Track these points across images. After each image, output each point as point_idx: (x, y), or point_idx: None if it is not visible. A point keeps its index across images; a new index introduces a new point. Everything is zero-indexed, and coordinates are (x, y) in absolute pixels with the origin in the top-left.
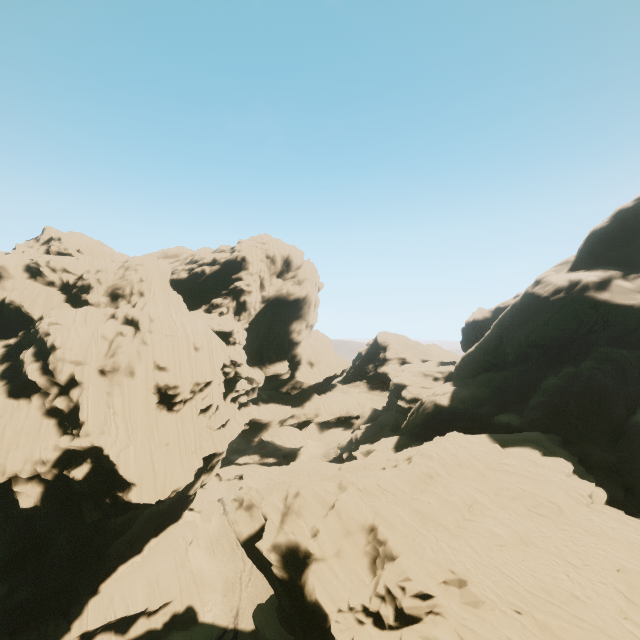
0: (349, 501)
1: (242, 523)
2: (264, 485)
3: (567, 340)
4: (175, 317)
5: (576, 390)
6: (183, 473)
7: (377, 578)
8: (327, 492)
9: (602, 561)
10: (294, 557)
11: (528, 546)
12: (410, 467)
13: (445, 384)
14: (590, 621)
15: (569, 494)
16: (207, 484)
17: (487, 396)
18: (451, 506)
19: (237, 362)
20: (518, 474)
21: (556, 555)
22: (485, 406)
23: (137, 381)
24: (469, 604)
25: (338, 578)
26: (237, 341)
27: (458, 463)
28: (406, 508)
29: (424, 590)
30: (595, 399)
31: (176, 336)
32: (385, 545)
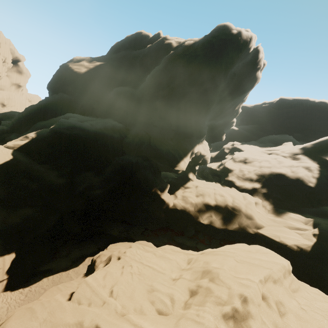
0: None
1: None
2: None
3: (55, 88)
4: None
5: (29, 107)
6: None
7: None
8: None
9: None
10: None
11: None
12: None
13: None
14: None
15: None
16: None
17: None
18: None
19: None
20: None
21: None
22: (13, 119)
23: None
24: None
25: None
26: None
27: None
28: None
29: None
30: (32, 112)
31: None
32: None
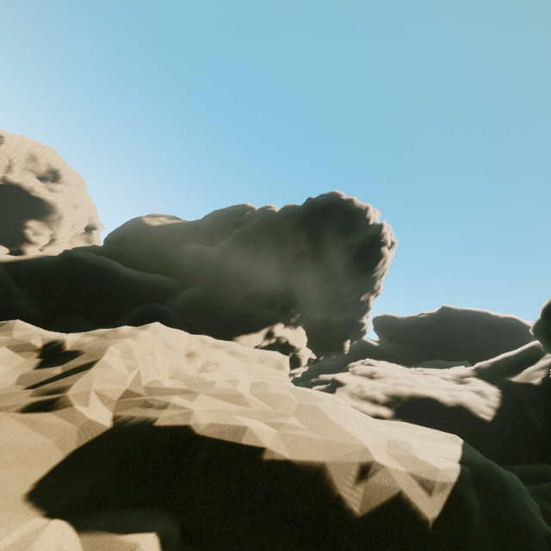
0: None
1: None
2: None
3: (113, 241)
4: None
5: None
6: None
7: None
8: None
9: None
10: None
11: None
12: None
13: None
14: None
15: None
16: None
17: None
18: None
19: None
20: None
21: None
22: None
23: None
24: None
25: None
26: None
27: None
28: None
29: None
30: None
31: None
32: None
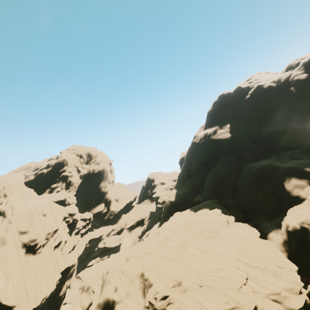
0: (130, 265)
1: (84, 300)
2: (94, 274)
3: (210, 158)
4: (28, 202)
5: (217, 177)
6: (48, 286)
7: (145, 298)
8: (121, 265)
9: (230, 248)
10: (108, 306)
11: (205, 253)
12: (157, 237)
13: (173, 190)
14: (225, 277)
15: (219, 223)
16: (72, 285)
17: (189, 191)
18: (174, 248)
19: (72, 213)
20: (201, 222)
21: (215, 253)
22: (189, 195)
23: (8, 245)
24: (183, 292)
25: (128, 307)
26: (70, 202)
27: (178, 226)
28: (156, 258)
29: (164, 294)
30: (224, 179)
31: (30, 212)
32: (148, 280)
